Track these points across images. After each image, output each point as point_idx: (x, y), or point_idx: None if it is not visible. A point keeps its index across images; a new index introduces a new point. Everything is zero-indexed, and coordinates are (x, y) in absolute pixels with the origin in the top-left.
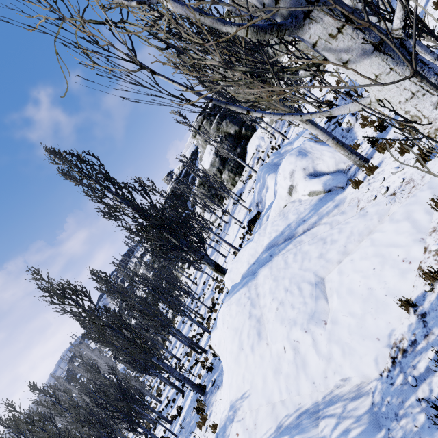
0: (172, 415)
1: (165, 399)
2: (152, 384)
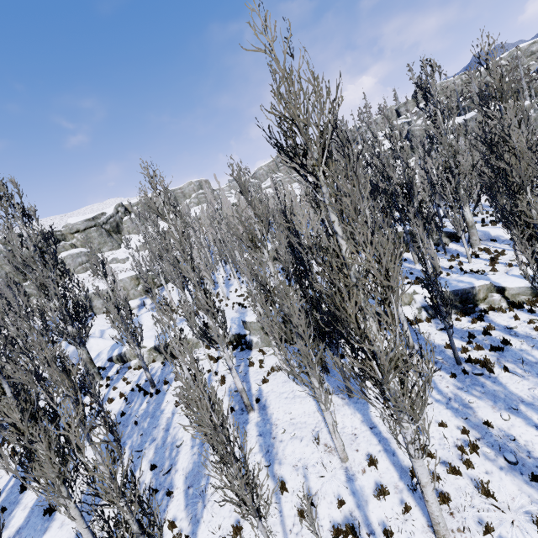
0: None
1: None
2: None
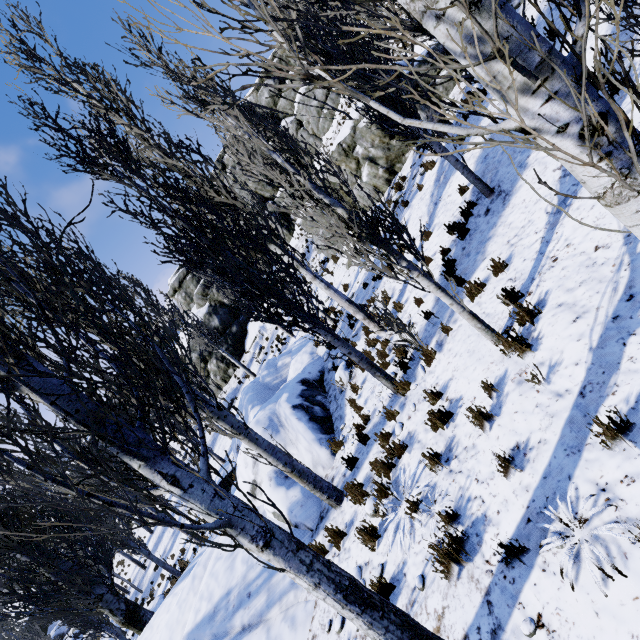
0: None
1: None
2: None
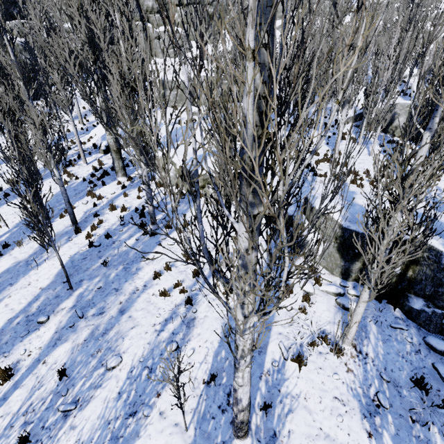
0: None
1: None
2: None
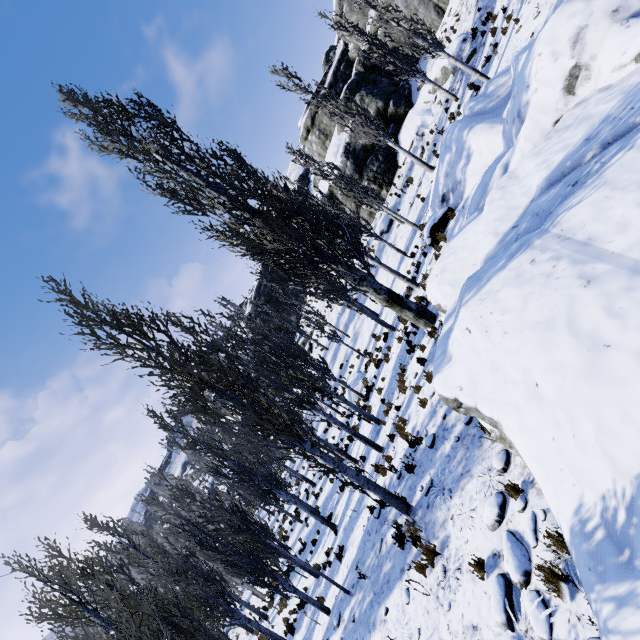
0: (316, 563)
1: (295, 543)
2: (271, 525)
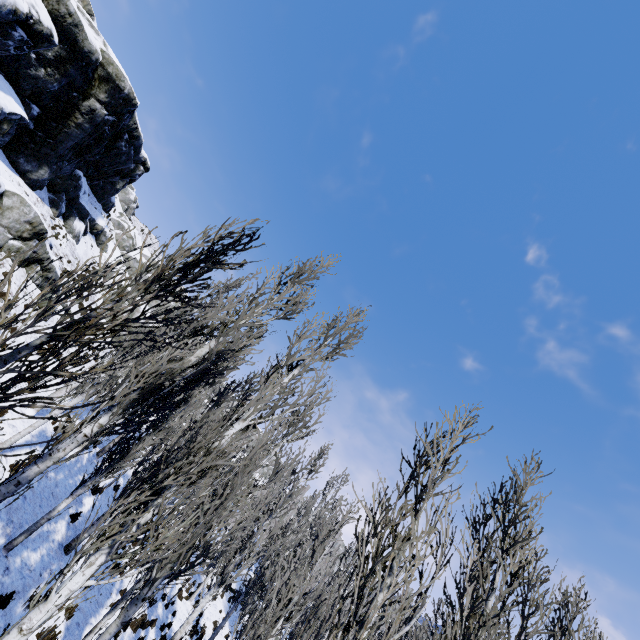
0: None
1: None
2: None
